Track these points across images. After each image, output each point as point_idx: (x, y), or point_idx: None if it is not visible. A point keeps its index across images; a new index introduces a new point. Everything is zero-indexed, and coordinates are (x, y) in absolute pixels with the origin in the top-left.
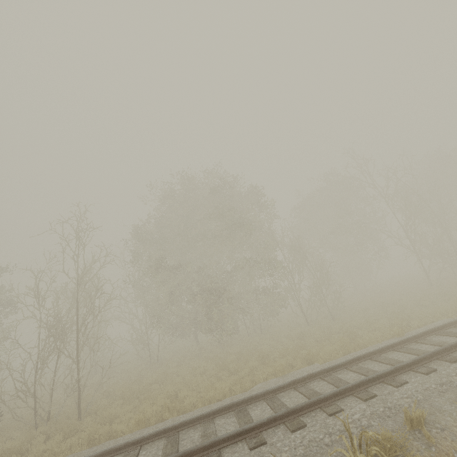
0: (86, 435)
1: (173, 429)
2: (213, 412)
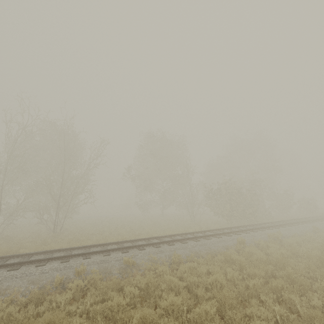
0: None
1: None
2: None
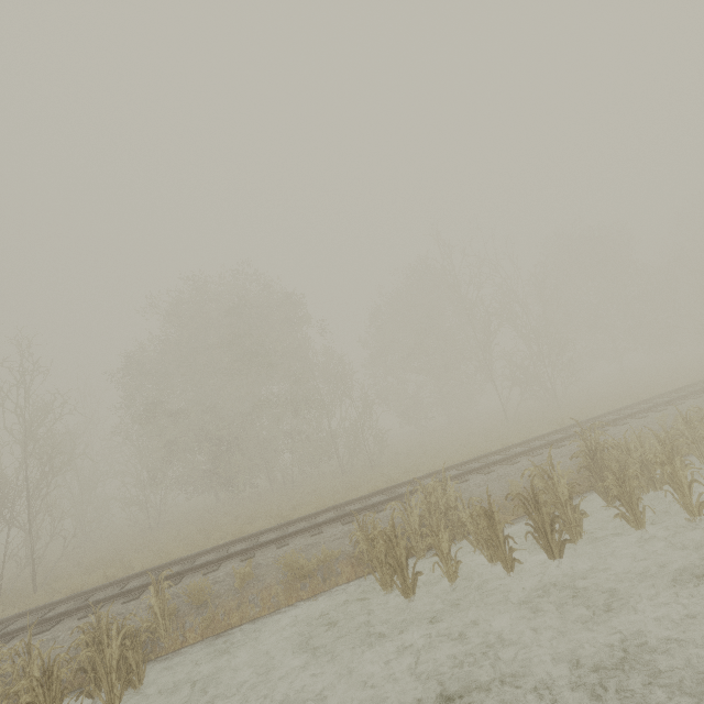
0: (23, 605)
1: (86, 594)
2: (129, 577)
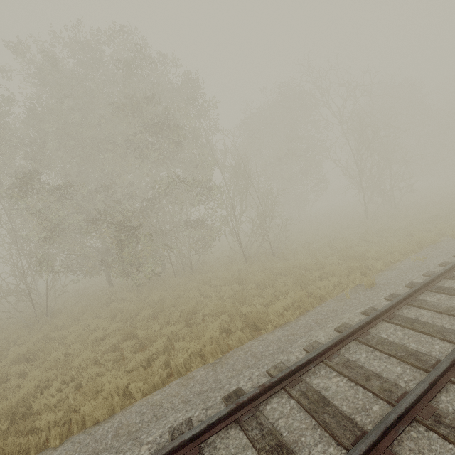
0: None
1: None
2: None
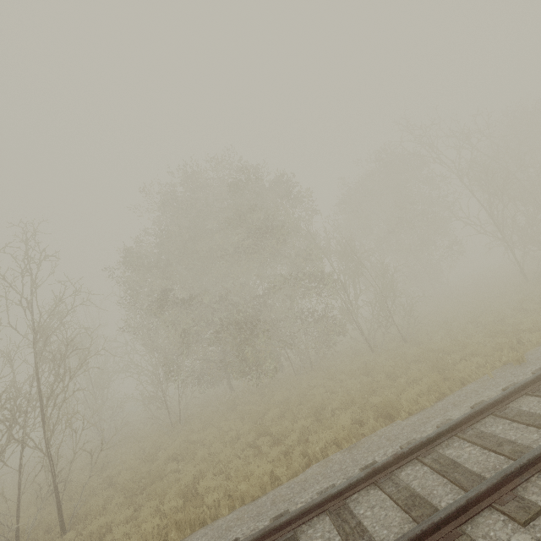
0: None
1: None
2: None
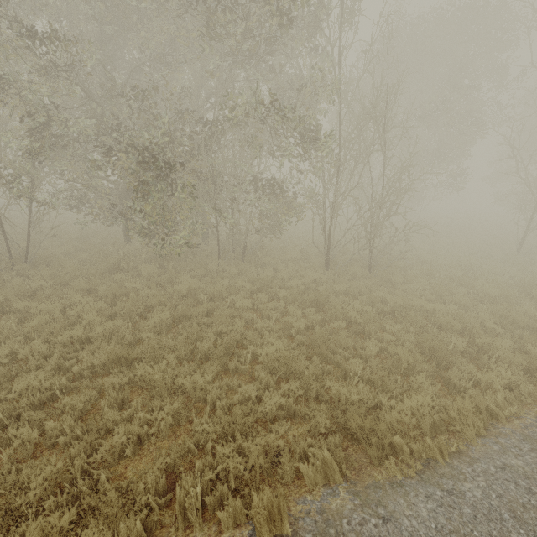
0: None
1: None
2: None
